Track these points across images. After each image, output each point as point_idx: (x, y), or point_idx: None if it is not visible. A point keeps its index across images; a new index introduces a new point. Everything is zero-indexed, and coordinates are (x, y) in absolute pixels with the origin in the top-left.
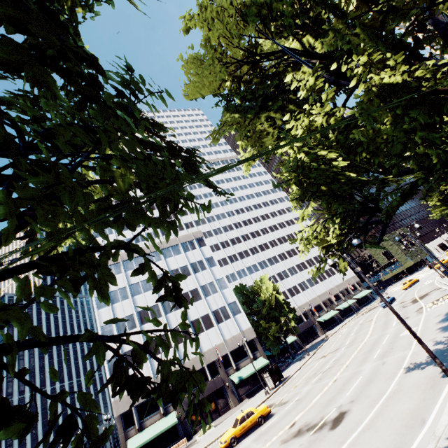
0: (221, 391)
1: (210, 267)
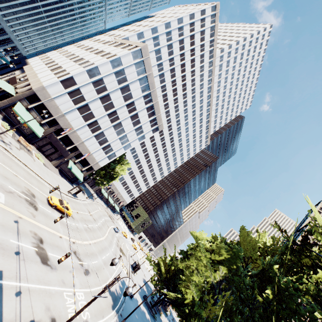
0: (60, 155)
1: (139, 138)
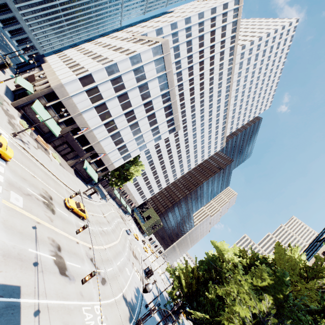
0: (76, 155)
1: (155, 139)
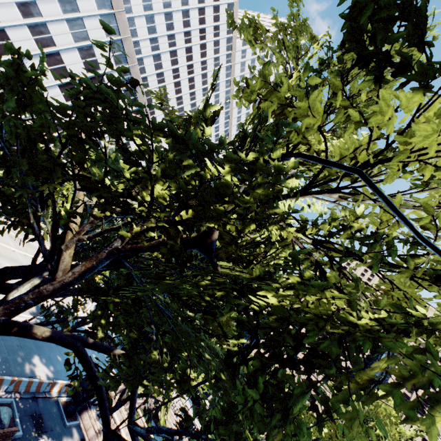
0: None
1: None
